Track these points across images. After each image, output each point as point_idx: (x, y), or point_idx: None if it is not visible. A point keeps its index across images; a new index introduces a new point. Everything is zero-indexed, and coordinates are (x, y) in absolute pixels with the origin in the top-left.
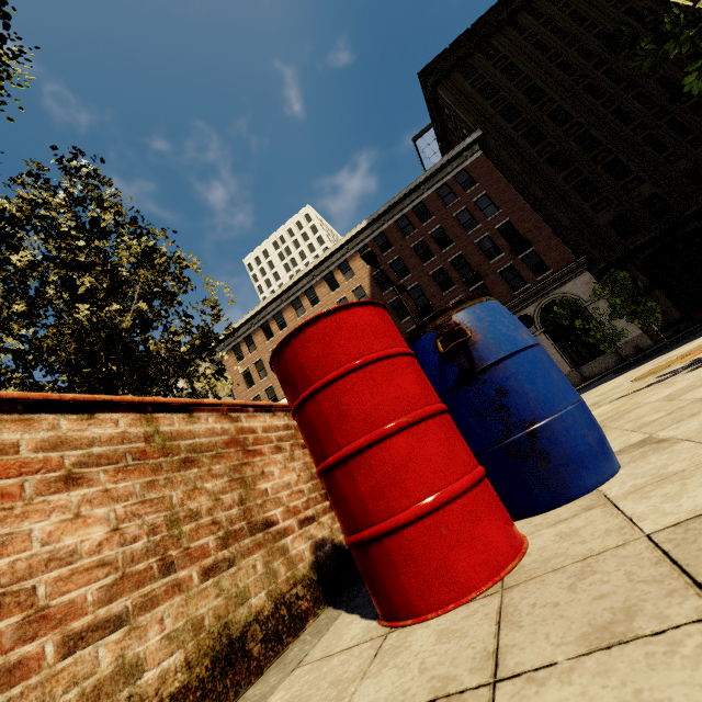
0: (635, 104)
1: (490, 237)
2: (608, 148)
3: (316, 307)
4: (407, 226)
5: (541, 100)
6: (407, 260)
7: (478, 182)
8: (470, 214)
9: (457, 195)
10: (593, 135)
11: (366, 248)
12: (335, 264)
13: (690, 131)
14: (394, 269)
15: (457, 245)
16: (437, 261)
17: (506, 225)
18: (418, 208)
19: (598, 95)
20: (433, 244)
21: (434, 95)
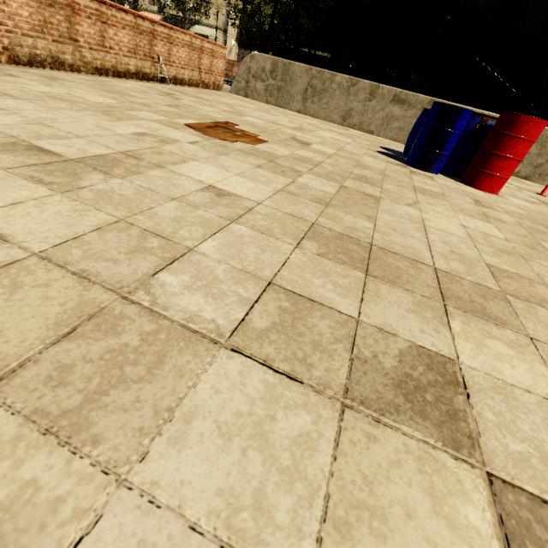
0: None
1: None
2: None
3: None
4: None
5: None
6: None
7: None
8: None
9: None
10: None
11: None
12: None
13: None
14: None
15: None
16: None
17: None
18: None
19: None
20: None
21: None
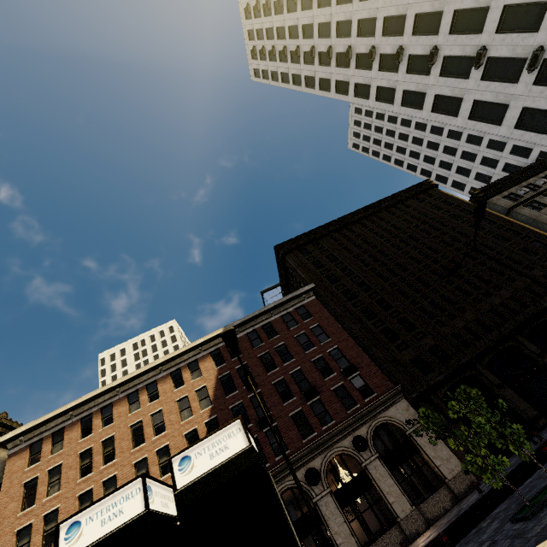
0: (408, 288)
1: (324, 358)
2: (398, 310)
3: (153, 403)
4: (256, 339)
5: (351, 275)
6: (253, 367)
7: (313, 316)
8: (307, 337)
9: (298, 322)
10: (387, 301)
11: (218, 351)
12: (185, 362)
13: (444, 309)
14: (240, 374)
15: (297, 360)
16: (279, 372)
17: (335, 350)
18: (266, 327)
19: (385, 280)
20: (277, 356)
21: (283, 260)
